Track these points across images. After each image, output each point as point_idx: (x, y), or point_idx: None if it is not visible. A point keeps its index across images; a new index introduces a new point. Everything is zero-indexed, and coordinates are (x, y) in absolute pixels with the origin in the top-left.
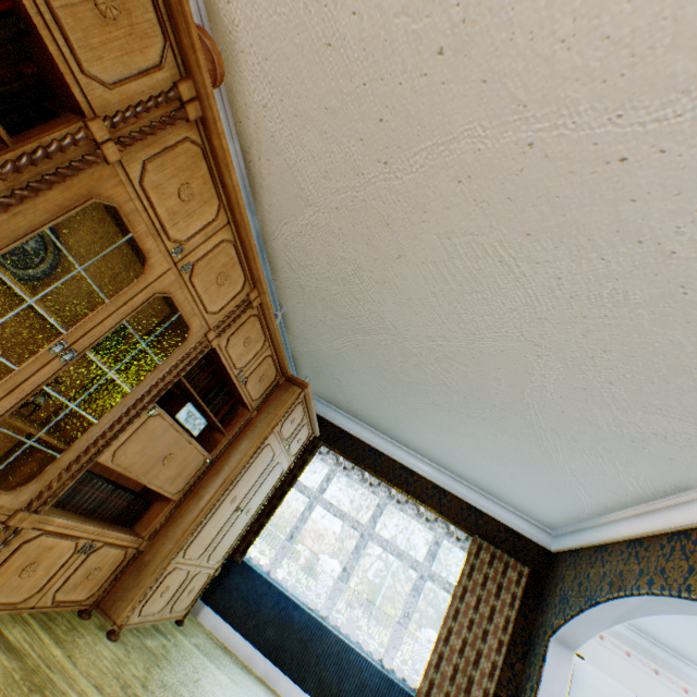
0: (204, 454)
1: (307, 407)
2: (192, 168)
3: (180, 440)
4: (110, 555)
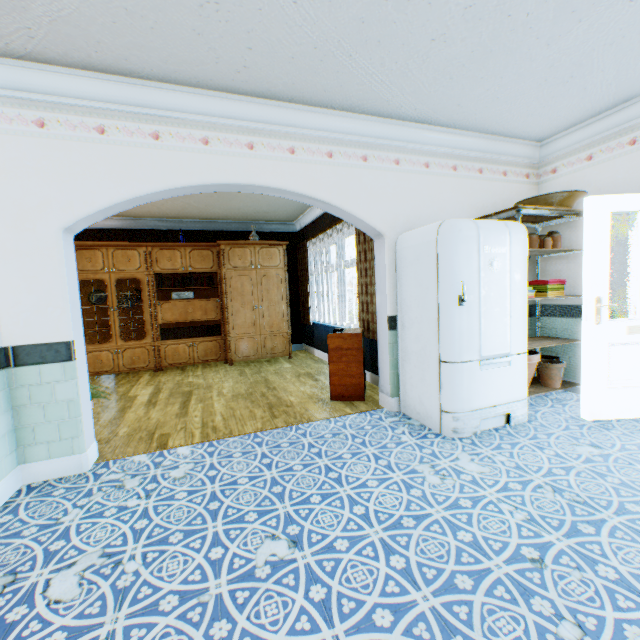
0: (210, 300)
1: (244, 245)
2: (83, 255)
3: (188, 303)
4: (210, 345)
